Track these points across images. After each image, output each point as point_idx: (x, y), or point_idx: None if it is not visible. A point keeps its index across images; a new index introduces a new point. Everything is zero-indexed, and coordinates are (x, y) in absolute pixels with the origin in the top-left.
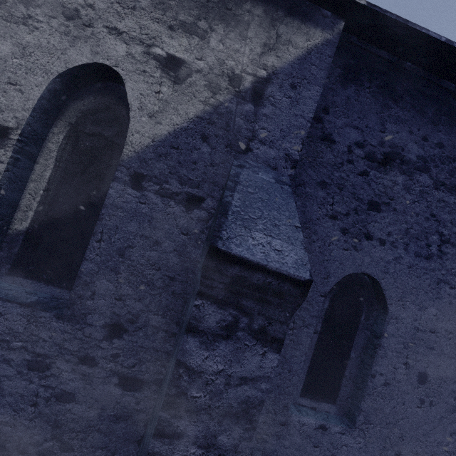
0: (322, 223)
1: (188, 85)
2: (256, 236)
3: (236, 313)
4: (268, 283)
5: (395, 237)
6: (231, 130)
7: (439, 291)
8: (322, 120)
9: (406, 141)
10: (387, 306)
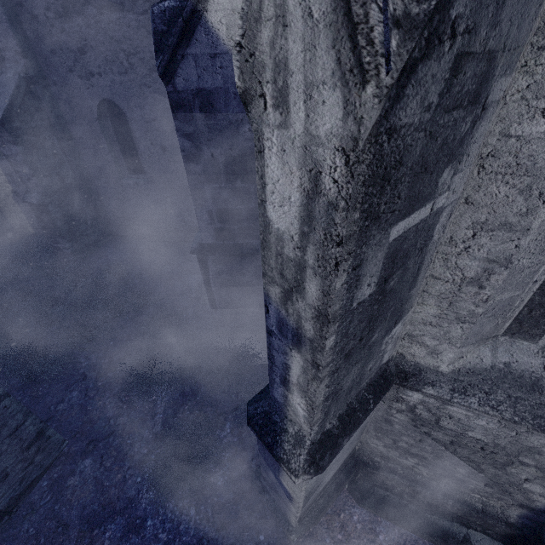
0: (69, 78)
1: None
2: None
3: (1, 138)
4: None
5: (103, 68)
6: None
7: (144, 93)
8: (23, 4)
9: None
10: (125, 114)
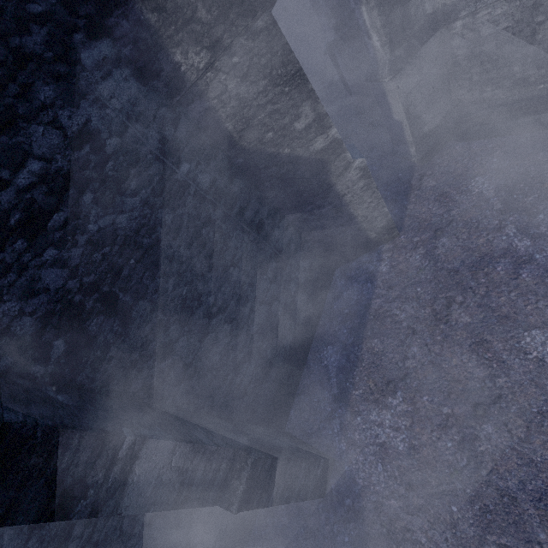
0: None
1: None
2: None
3: None
4: None
5: None
6: None
7: None
8: None
9: None
10: None
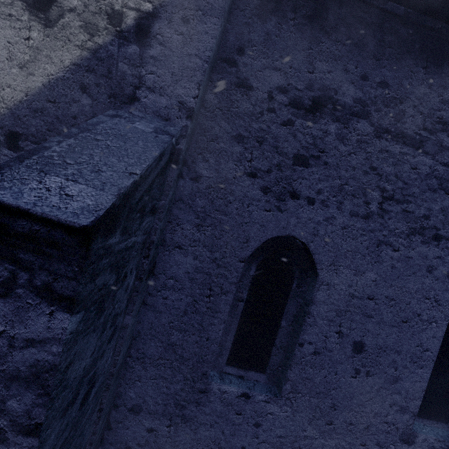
0: (239, 182)
1: (61, 27)
2: (48, 181)
3: (13, 267)
4: (35, 231)
5: (326, 195)
6: (114, 77)
7: (380, 254)
8: (236, 63)
9: (340, 82)
10: (317, 271)
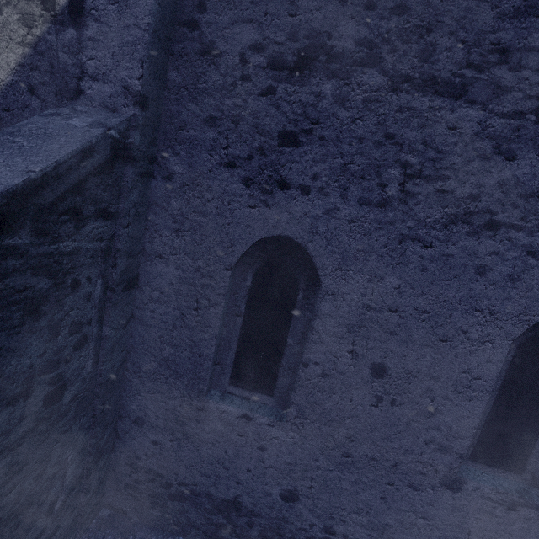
0: (216, 175)
1: (2, 26)
2: None
3: None
4: None
5: (324, 180)
6: (57, 71)
7: (404, 253)
8: (198, 24)
9: (335, 19)
10: (320, 277)
